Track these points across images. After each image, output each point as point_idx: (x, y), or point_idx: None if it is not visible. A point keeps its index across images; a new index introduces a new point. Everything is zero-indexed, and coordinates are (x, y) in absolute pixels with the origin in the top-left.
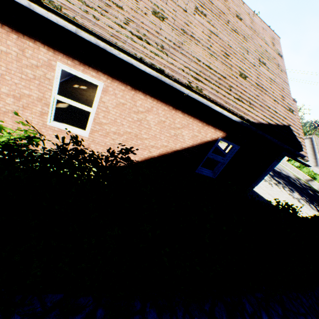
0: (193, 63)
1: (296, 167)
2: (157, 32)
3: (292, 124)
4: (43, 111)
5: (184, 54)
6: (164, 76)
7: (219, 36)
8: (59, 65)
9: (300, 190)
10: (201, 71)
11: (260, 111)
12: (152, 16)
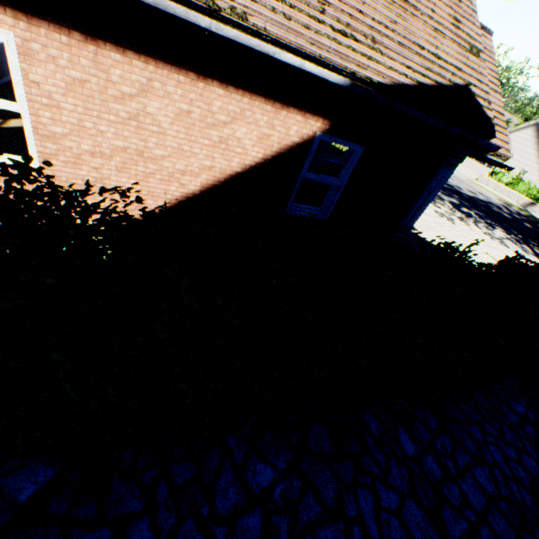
0: None
1: (506, 184)
2: None
3: (476, 81)
4: None
5: None
6: None
7: None
8: None
9: (508, 223)
10: None
11: (400, 57)
12: None
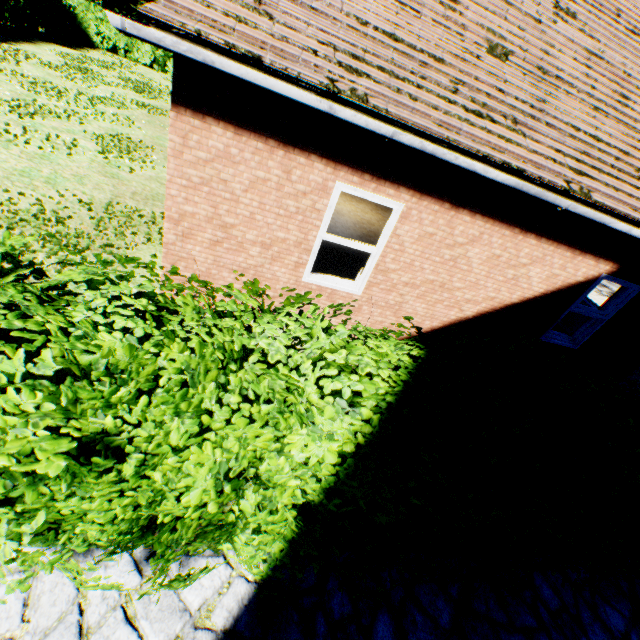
0: (567, 138)
1: None
2: (501, 91)
3: None
4: (299, 262)
5: (550, 123)
6: (521, 178)
7: (605, 56)
8: (338, 185)
9: None
10: (582, 151)
11: None
12: (488, 57)
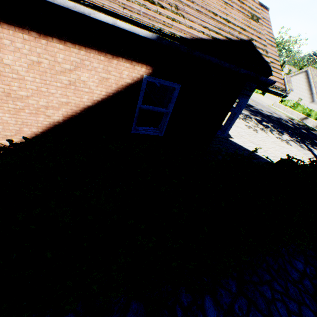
0: None
1: (290, 107)
2: None
3: (257, 38)
4: None
5: None
6: None
7: None
8: None
9: (291, 131)
10: None
11: (198, 20)
12: None
